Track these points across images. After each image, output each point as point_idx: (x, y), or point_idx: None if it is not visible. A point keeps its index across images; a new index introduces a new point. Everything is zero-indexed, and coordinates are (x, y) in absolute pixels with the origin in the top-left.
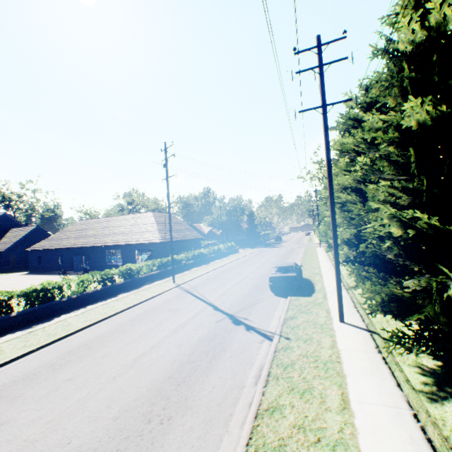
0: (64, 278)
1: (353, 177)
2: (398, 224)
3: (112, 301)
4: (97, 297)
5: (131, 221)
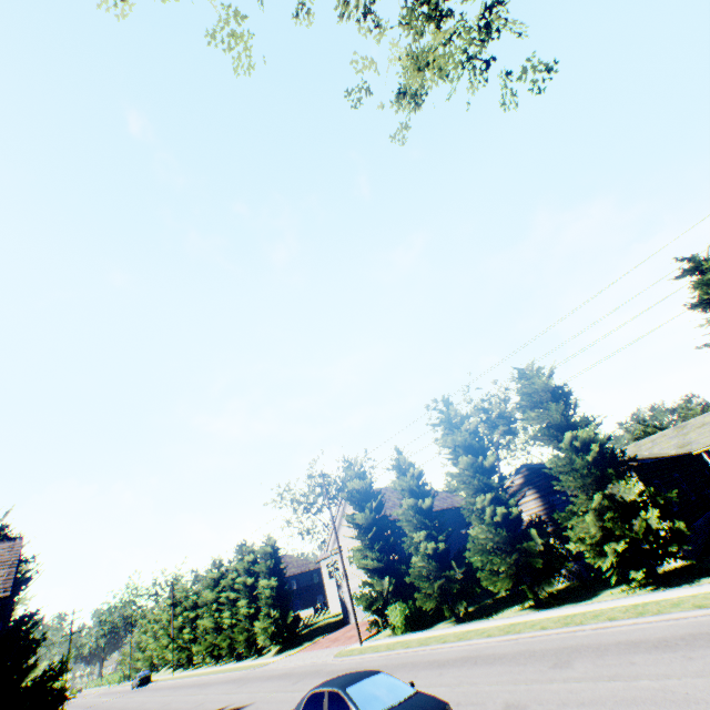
0: None
1: (178, 621)
2: (189, 636)
3: None
4: None
5: None
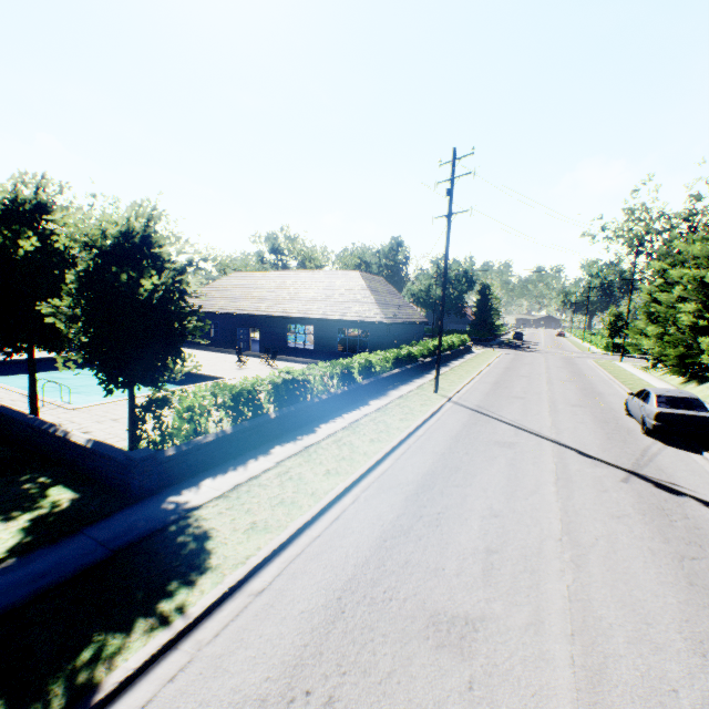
0: (301, 366)
1: None
2: None
3: (372, 411)
4: (343, 402)
5: (324, 282)
